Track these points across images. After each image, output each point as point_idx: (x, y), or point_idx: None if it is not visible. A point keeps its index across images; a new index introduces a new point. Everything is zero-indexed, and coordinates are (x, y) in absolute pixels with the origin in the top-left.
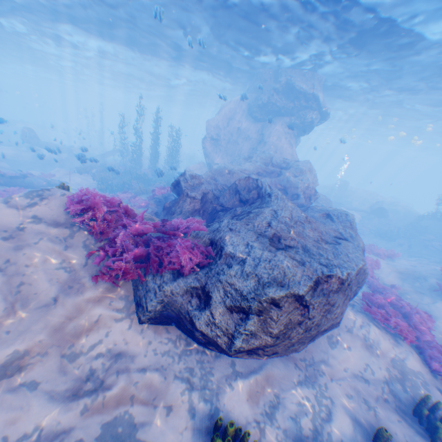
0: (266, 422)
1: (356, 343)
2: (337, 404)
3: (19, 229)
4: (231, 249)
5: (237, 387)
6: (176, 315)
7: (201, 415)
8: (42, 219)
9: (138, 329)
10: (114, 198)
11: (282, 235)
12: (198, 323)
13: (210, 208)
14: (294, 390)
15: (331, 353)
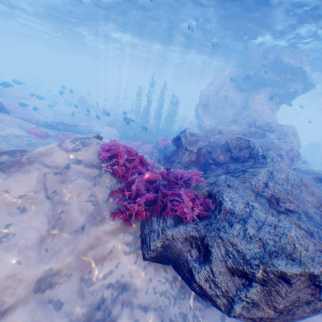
0: None
1: None
2: None
3: (65, 167)
4: (230, 206)
5: None
6: (174, 258)
7: None
8: (81, 161)
9: (141, 265)
10: (133, 149)
11: (280, 197)
12: (196, 275)
13: (203, 160)
14: None
15: None
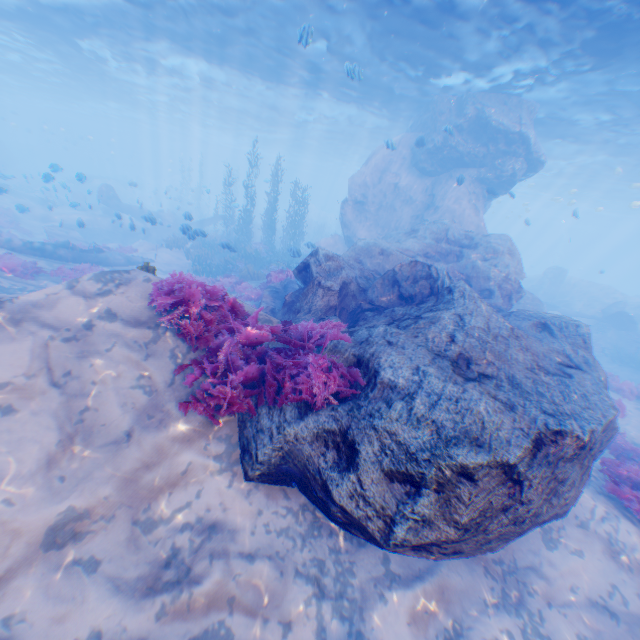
0: None
1: (593, 546)
2: None
3: (86, 328)
4: (390, 376)
5: (393, 601)
6: (300, 473)
7: None
8: (117, 315)
9: (243, 490)
10: (216, 287)
11: (472, 356)
12: (336, 492)
13: (352, 305)
14: (486, 616)
15: (547, 557)
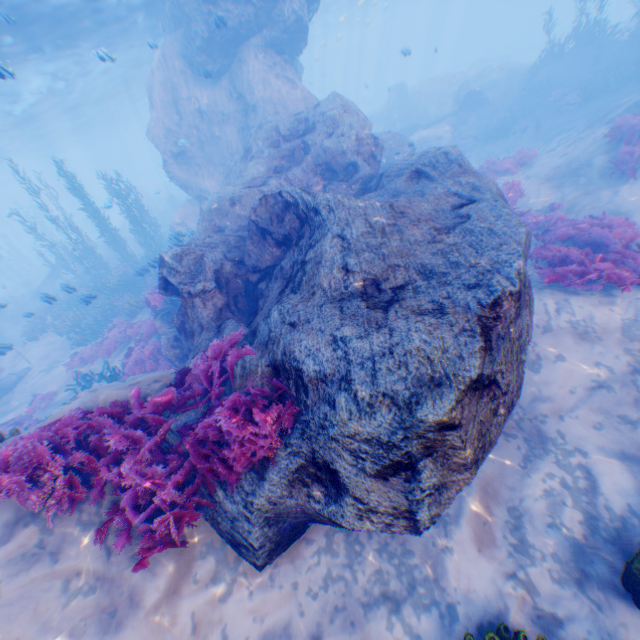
0: (523, 564)
1: (565, 341)
2: (591, 452)
3: None
4: (315, 367)
5: (455, 542)
6: (305, 517)
7: (436, 639)
8: None
9: (265, 582)
10: (65, 421)
11: (377, 273)
12: (346, 524)
13: (242, 285)
14: (527, 477)
15: (539, 380)
